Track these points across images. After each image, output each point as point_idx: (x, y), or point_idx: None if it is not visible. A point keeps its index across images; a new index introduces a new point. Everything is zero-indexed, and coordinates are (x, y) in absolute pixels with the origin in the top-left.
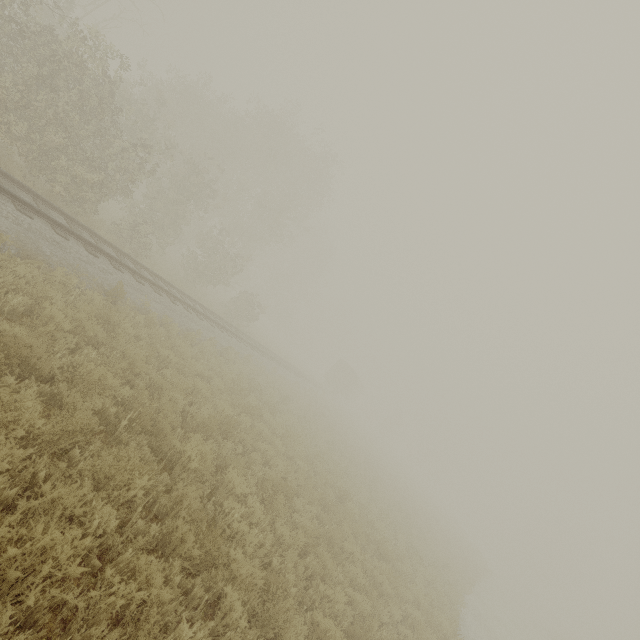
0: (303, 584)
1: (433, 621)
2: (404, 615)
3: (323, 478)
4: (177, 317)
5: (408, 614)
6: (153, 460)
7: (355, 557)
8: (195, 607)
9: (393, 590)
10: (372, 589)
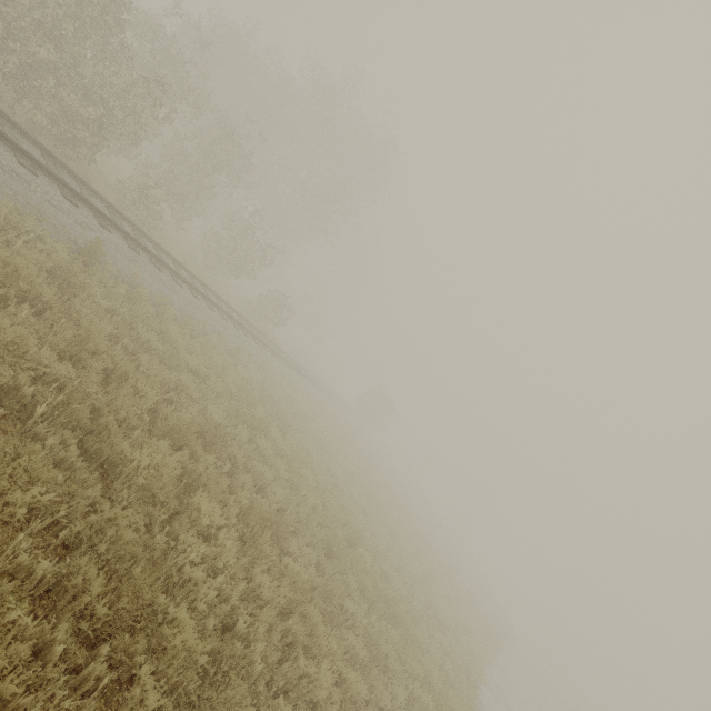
0: (277, 655)
1: (445, 707)
2: (410, 696)
3: (333, 515)
4: (178, 300)
5: (415, 696)
6: (88, 467)
7: (357, 620)
8: (92, 690)
9: (400, 664)
10: (372, 665)
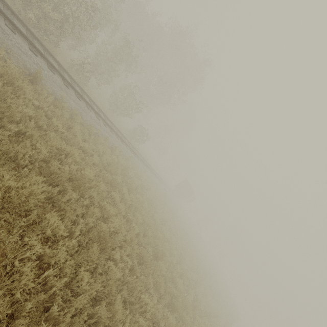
0: None
1: None
2: None
3: (148, 240)
4: (86, 116)
5: None
6: None
7: (147, 308)
8: None
9: None
10: None
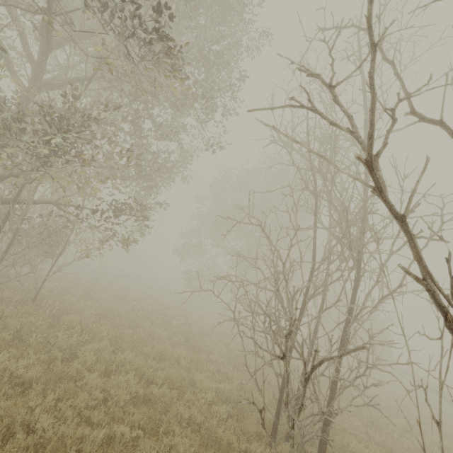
0: None
1: None
2: None
3: None
4: None
5: None
6: None
7: None
8: None
9: None
10: None
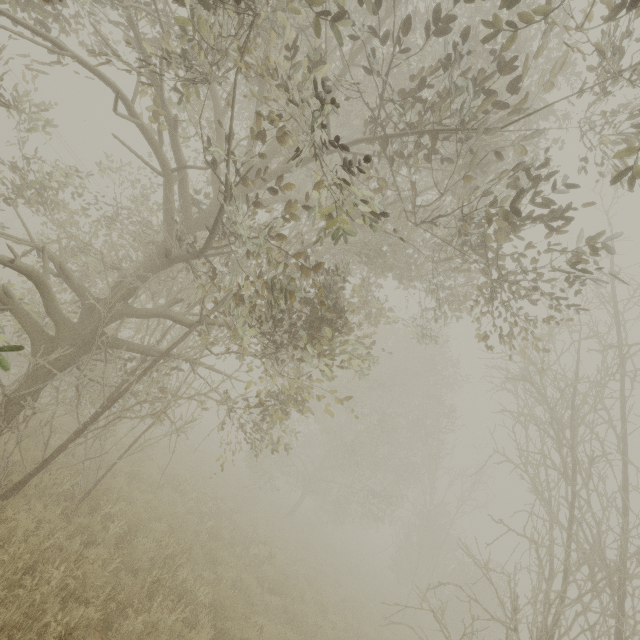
0: None
1: None
2: None
3: None
4: None
5: None
6: None
7: None
8: None
9: None
10: None
